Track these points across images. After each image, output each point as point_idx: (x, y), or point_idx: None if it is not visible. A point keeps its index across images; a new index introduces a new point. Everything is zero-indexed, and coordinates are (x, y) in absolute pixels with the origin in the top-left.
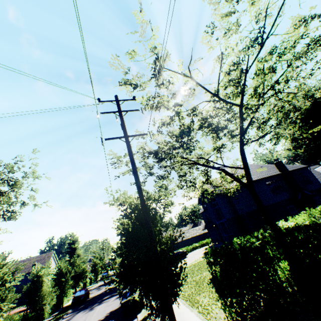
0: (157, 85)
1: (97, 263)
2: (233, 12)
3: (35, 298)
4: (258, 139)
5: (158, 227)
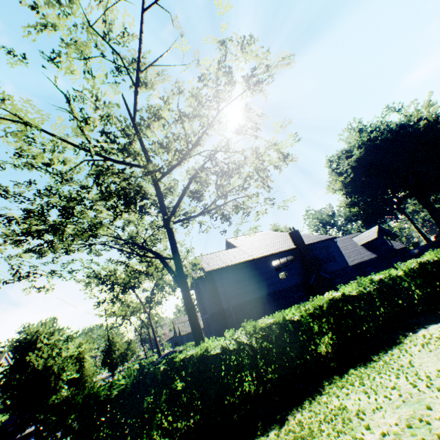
0: None
1: None
2: (45, 25)
3: None
4: (198, 215)
5: None
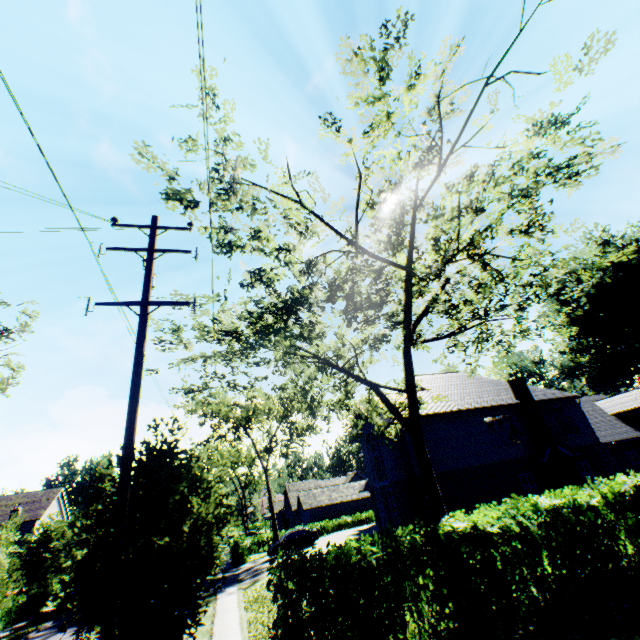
0: (229, 210)
1: None
2: (378, 97)
3: None
4: (443, 337)
5: (179, 496)
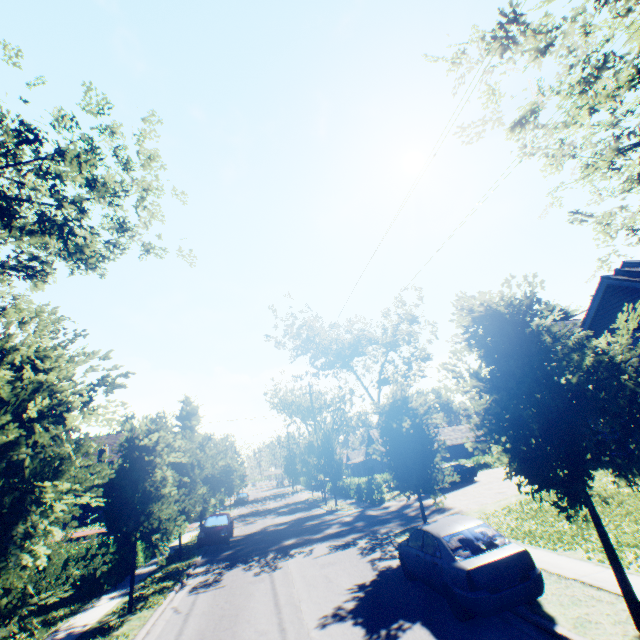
0: None
1: (232, 467)
2: None
3: (131, 506)
4: None
5: None
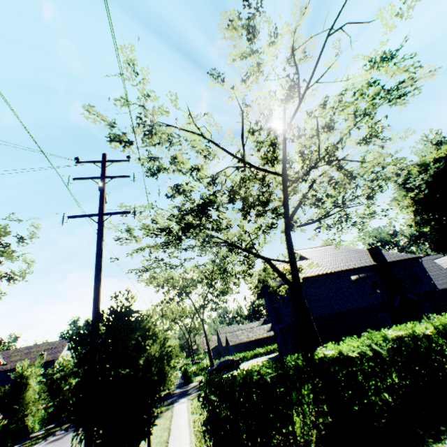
0: (152, 145)
1: None
2: (249, 54)
3: (14, 405)
4: (313, 222)
5: (135, 341)
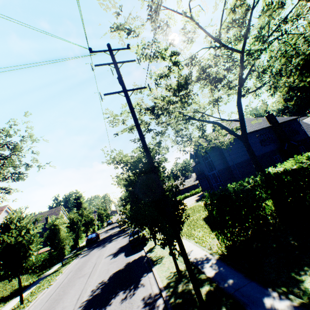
0: (153, 29)
1: (101, 213)
2: None
3: (55, 241)
4: (255, 90)
5: (161, 178)
